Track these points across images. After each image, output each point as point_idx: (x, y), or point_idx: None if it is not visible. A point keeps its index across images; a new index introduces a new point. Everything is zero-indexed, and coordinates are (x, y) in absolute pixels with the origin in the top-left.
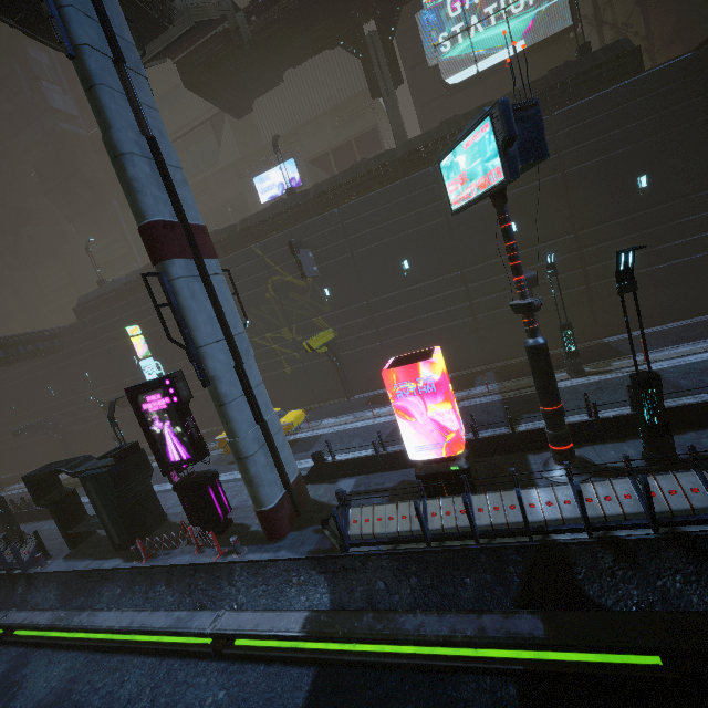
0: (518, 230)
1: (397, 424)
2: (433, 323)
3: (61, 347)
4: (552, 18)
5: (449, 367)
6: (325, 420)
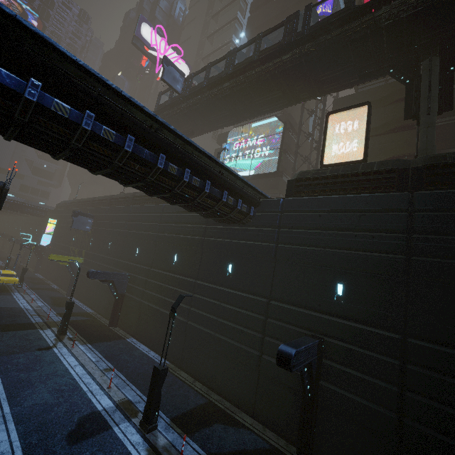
0: (139, 252)
1: (13, 307)
2: None
3: (45, 216)
4: (269, 165)
5: (97, 308)
6: (34, 295)
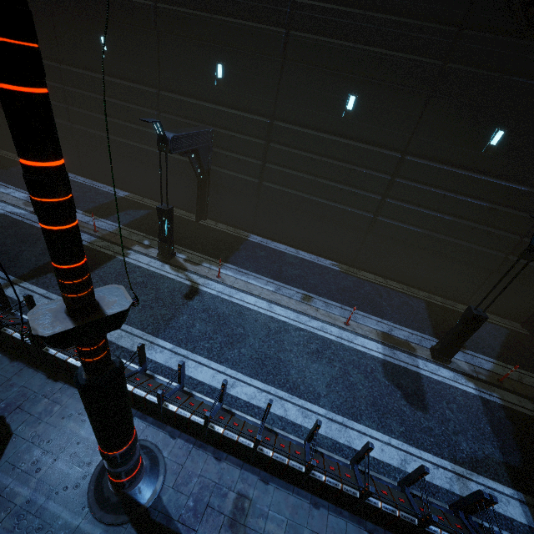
0: (224, 78)
1: None
2: (121, 134)
3: None
4: None
5: (132, 187)
6: None
